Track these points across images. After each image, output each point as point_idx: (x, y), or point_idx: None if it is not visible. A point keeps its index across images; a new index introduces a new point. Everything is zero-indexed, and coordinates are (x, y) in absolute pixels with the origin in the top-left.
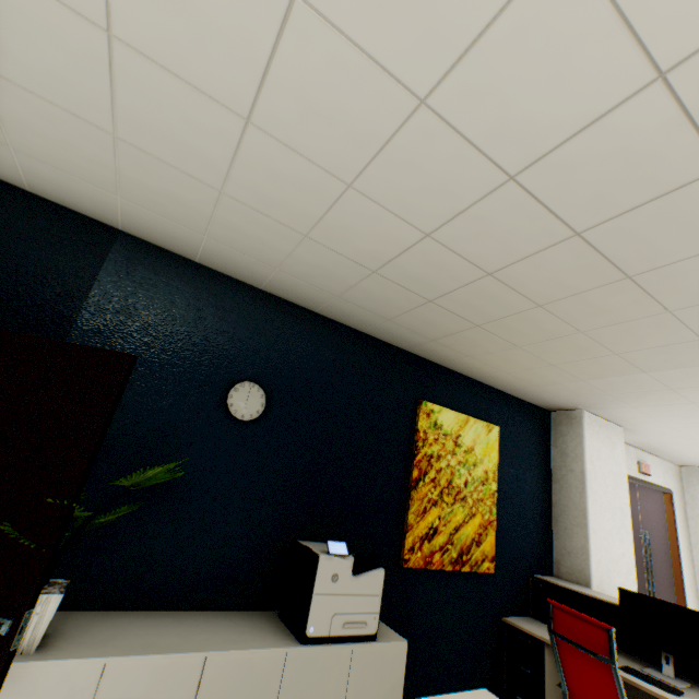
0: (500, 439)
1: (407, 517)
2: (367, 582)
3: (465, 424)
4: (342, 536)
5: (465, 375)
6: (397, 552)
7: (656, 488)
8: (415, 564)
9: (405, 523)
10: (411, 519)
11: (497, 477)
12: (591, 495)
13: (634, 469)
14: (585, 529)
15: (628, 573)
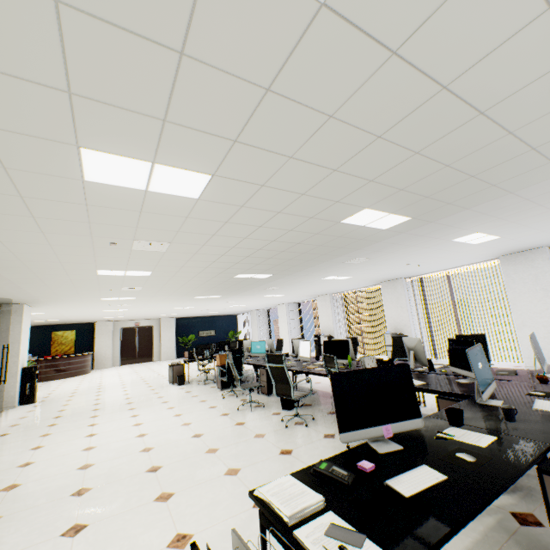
0: (78, 332)
1: (52, 349)
2: (35, 357)
3: (66, 332)
4: (39, 354)
5: (65, 324)
6: (51, 354)
7: (145, 327)
8: (54, 355)
9: (52, 350)
10: (52, 349)
11: (77, 339)
12: (97, 337)
13: (133, 325)
14: (95, 343)
15: (109, 347)
